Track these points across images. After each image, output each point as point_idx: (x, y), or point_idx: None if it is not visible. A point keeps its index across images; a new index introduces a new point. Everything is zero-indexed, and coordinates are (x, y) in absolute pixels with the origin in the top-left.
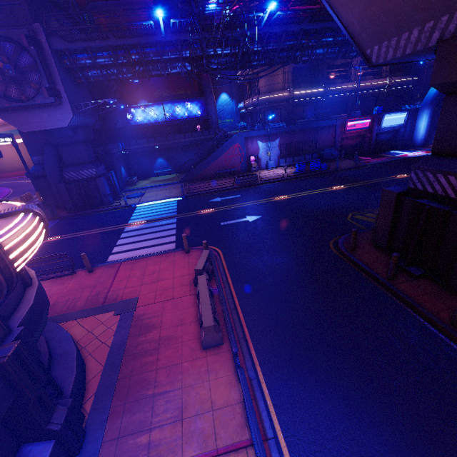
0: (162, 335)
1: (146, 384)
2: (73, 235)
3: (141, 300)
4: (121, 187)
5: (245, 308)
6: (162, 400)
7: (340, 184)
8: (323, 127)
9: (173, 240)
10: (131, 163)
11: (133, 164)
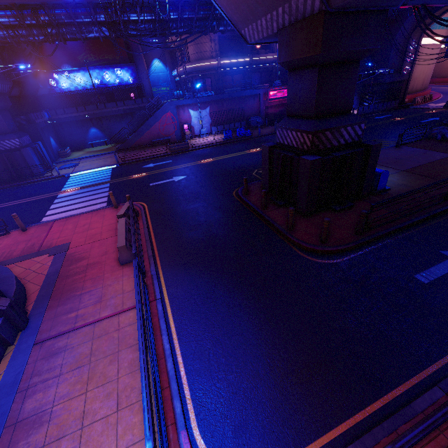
0: (90, 262)
1: (75, 290)
2: (3, 205)
3: (73, 244)
4: (52, 159)
5: (159, 239)
6: (87, 295)
7: (258, 147)
8: (248, 96)
9: (105, 201)
10: (62, 134)
11: (64, 135)
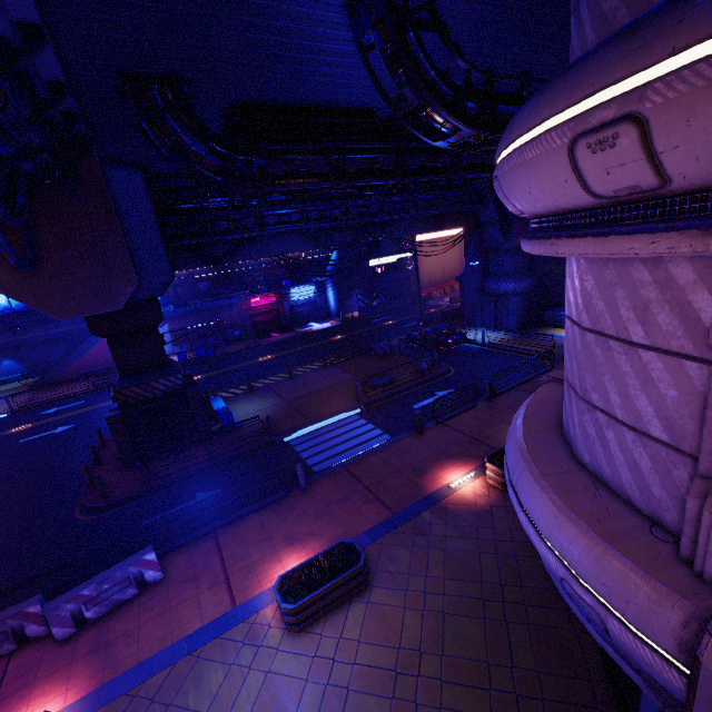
0: None
1: None
2: None
3: None
4: None
5: None
6: None
7: (203, 374)
8: (222, 306)
9: None
10: None
11: None
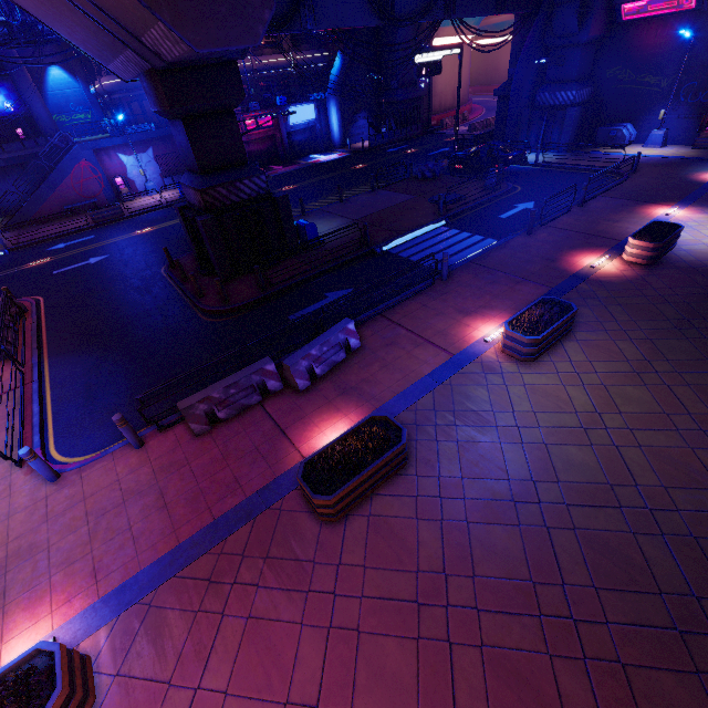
0: None
1: None
2: None
3: None
4: None
5: (51, 332)
6: None
7: None
8: None
9: None
10: None
11: None
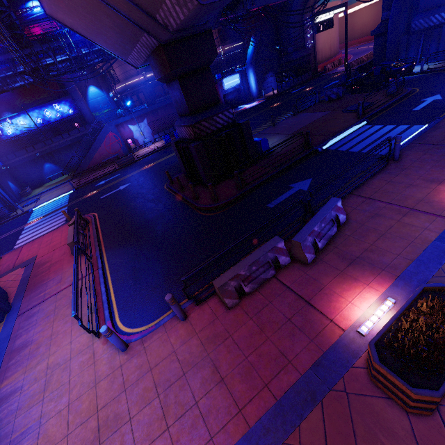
0: (52, 263)
1: (43, 281)
2: None
3: (39, 256)
4: (14, 200)
5: (105, 234)
6: (51, 281)
7: None
8: None
9: (63, 220)
10: (19, 176)
11: (21, 176)
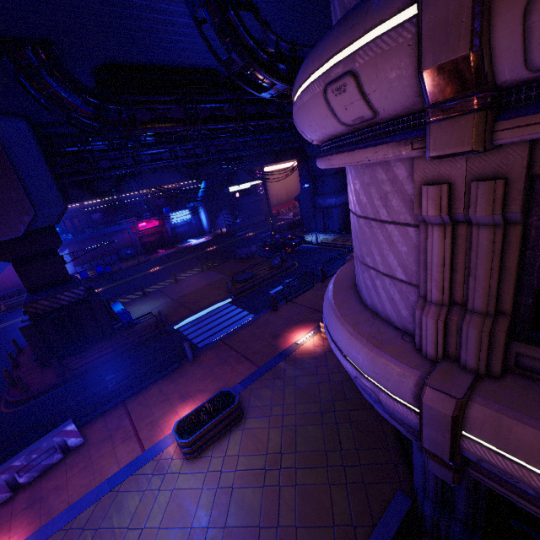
0: None
1: None
2: None
3: None
4: None
5: None
6: None
7: (103, 286)
8: (114, 232)
9: None
10: None
11: None
